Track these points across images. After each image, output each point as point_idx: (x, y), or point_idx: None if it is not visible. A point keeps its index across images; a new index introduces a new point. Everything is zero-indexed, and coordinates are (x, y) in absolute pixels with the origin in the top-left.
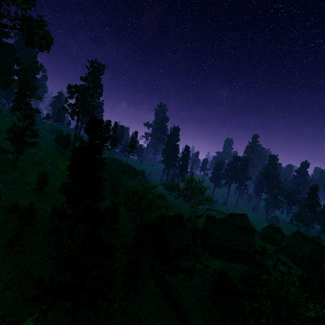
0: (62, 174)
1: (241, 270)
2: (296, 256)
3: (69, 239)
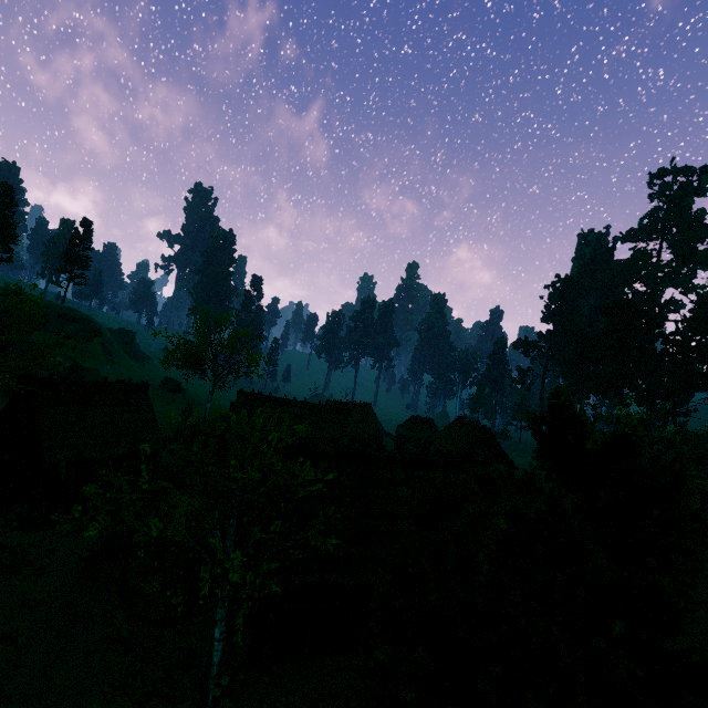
0: None
1: None
2: None
3: None
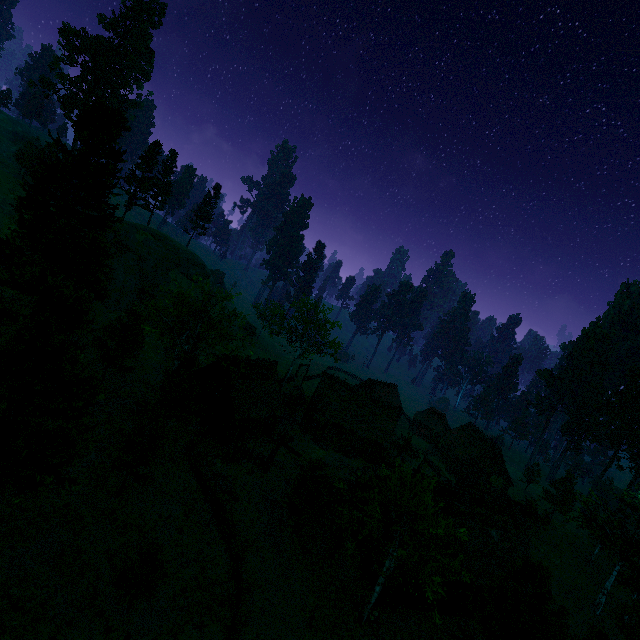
0: None
1: (360, 471)
2: (457, 461)
3: None
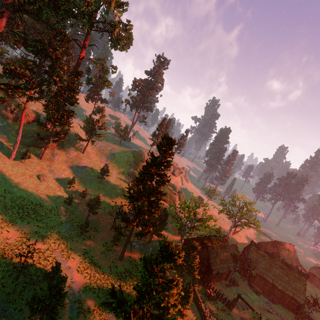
0: (118, 164)
1: (283, 317)
2: None
3: (143, 267)
